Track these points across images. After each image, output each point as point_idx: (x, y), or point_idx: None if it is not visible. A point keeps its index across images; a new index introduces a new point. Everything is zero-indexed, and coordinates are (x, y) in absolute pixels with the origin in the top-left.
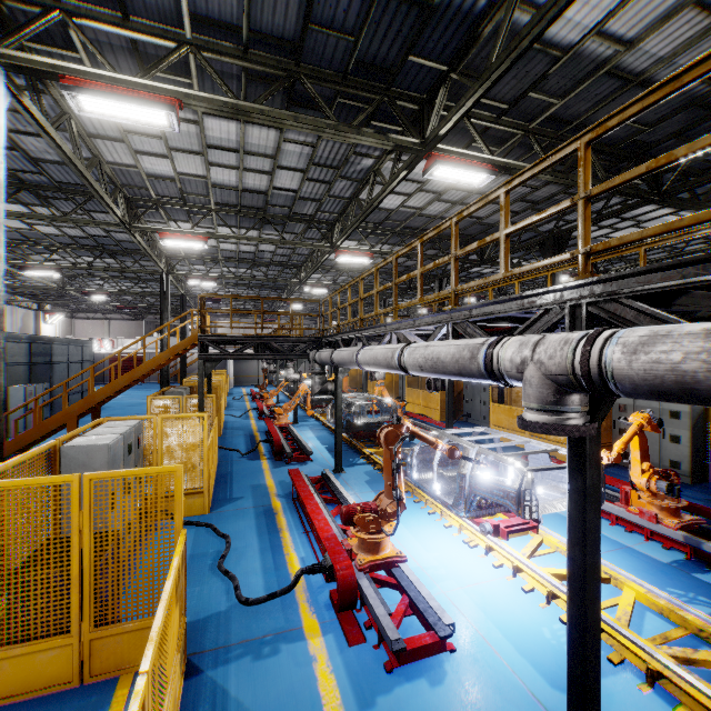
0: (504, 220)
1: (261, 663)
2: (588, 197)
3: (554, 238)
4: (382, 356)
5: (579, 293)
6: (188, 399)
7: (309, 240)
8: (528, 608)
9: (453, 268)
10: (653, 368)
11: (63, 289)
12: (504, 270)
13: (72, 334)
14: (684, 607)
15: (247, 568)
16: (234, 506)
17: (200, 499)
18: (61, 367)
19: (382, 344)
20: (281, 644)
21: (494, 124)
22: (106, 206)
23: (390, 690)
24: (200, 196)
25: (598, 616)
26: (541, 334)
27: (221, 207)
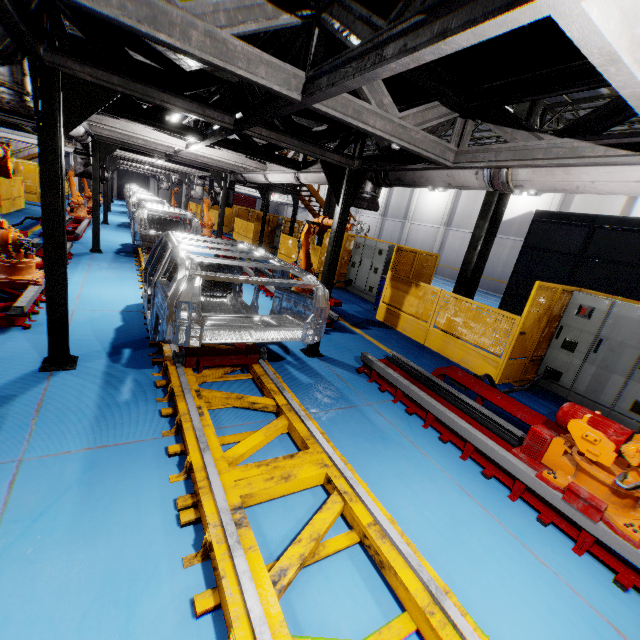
0: None
1: None
2: None
3: None
4: None
5: None
6: None
7: None
8: (133, 323)
9: None
10: None
11: None
12: None
13: None
14: None
15: None
16: None
17: None
18: None
19: None
20: None
21: None
22: None
23: None
24: None
25: (61, 277)
26: None
27: None
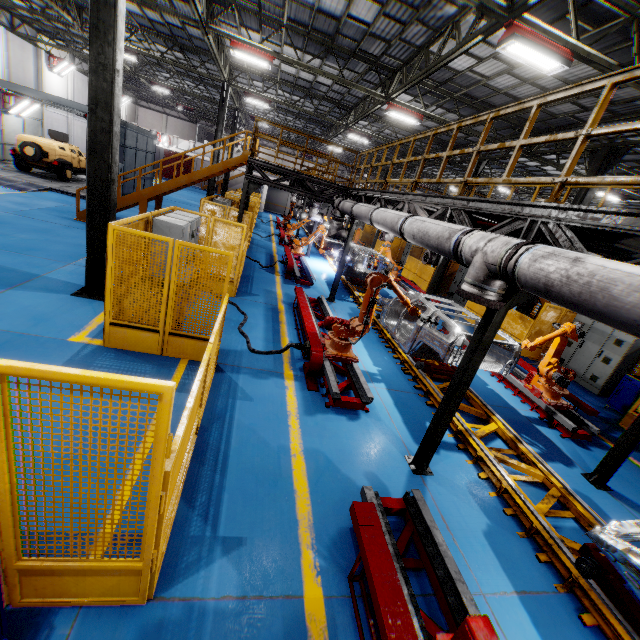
0: (526, 132)
1: (257, 380)
2: (588, 135)
3: (610, 149)
4: (390, 219)
5: (541, 213)
6: (231, 210)
7: (367, 83)
8: (424, 411)
9: (472, 161)
10: (538, 273)
11: (135, 74)
12: (506, 176)
13: (135, 121)
14: (523, 442)
15: (255, 335)
16: (252, 298)
17: (231, 286)
18: (131, 152)
19: (395, 210)
20: (270, 376)
21: (599, 0)
22: (190, 0)
23: (325, 414)
24: (276, 7)
25: (455, 411)
26: (498, 235)
27: (293, 24)
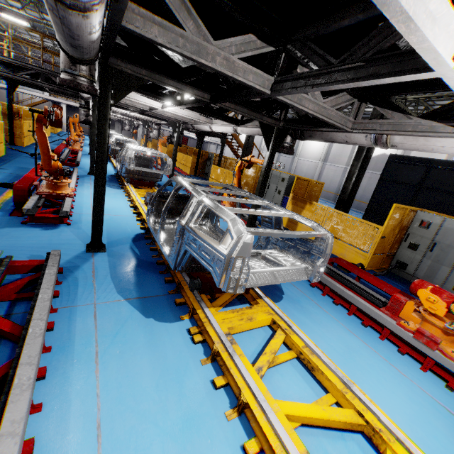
0: None
1: None
2: None
3: None
4: None
5: None
6: None
7: None
8: (130, 224)
9: None
10: None
11: None
12: None
13: None
14: None
15: None
16: None
17: None
18: None
19: None
20: None
21: None
22: None
23: (17, 227)
24: None
25: (103, 194)
26: None
27: None
